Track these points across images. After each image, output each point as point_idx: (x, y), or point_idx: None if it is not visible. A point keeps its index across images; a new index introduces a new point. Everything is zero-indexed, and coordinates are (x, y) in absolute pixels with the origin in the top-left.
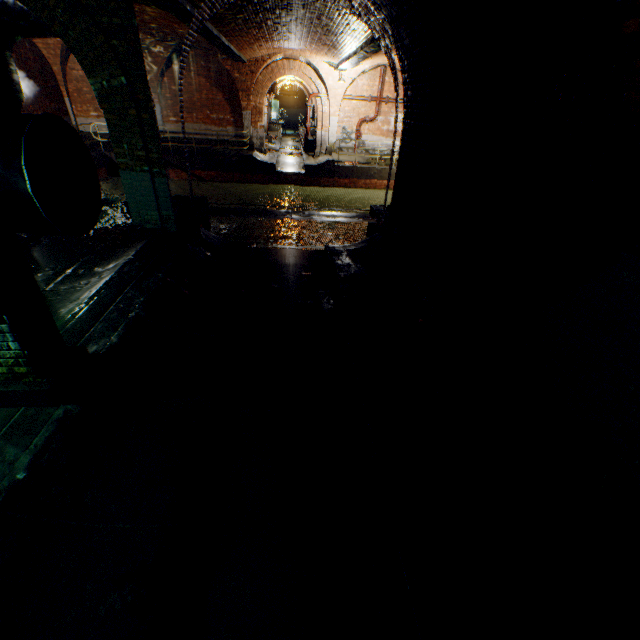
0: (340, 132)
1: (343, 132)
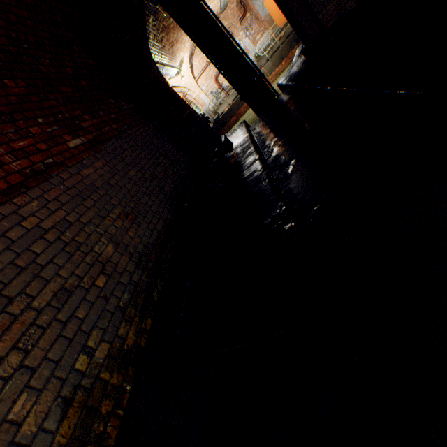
0: (211, 97)
1: (213, 95)
